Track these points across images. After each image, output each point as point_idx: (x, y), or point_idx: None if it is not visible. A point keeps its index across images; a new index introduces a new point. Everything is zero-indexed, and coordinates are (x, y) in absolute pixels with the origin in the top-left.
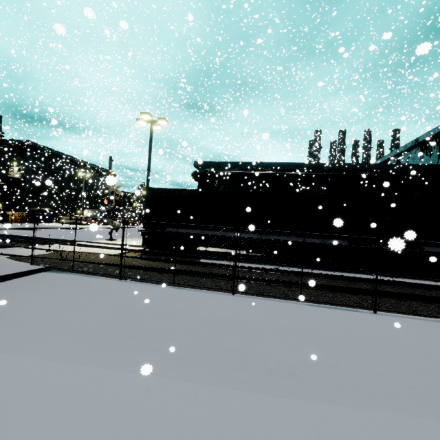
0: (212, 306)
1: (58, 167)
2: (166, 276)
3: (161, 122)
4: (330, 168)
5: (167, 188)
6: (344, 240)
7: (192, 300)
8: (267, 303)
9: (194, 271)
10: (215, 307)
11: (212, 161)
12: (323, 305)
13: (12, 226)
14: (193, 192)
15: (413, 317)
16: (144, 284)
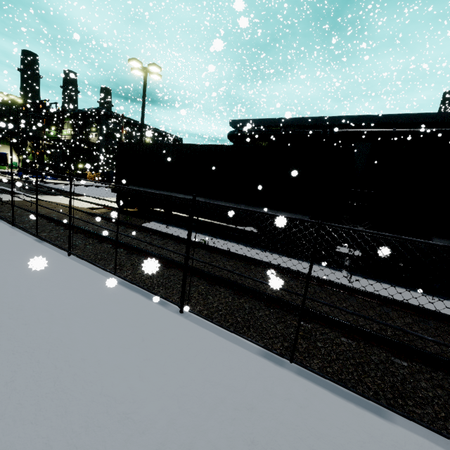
0: (4, 261)
1: (128, 132)
2: (54, 229)
3: (153, 68)
4: (406, 121)
5: (130, 143)
6: (306, 215)
7: (8, 252)
8: (76, 270)
9: (81, 227)
10: (4, 262)
11: (249, 119)
12: (139, 287)
13: (78, 183)
14: (151, 147)
15: (230, 334)
16: (20, 233)
